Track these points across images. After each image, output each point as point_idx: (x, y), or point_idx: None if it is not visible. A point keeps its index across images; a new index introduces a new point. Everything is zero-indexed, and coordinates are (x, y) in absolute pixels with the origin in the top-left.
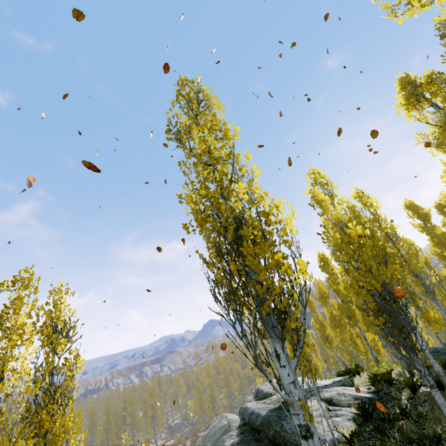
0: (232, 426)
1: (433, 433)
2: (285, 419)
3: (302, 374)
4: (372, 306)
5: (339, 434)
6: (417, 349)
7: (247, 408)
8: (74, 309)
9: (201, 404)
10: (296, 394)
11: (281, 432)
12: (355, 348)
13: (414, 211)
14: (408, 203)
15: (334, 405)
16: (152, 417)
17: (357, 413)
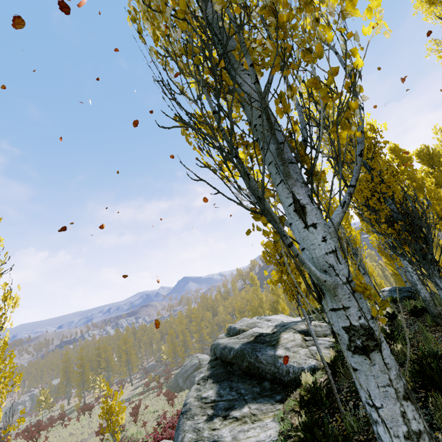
0: (202, 364)
1: (435, 352)
2: (260, 351)
3: (290, 297)
4: (383, 214)
5: (317, 361)
6: (434, 261)
7: (218, 344)
8: (1, 238)
9: (173, 348)
10: (341, 271)
11: (256, 363)
12: None
13: (398, 155)
14: (392, 147)
15: (310, 335)
16: (127, 361)
17: (335, 341)
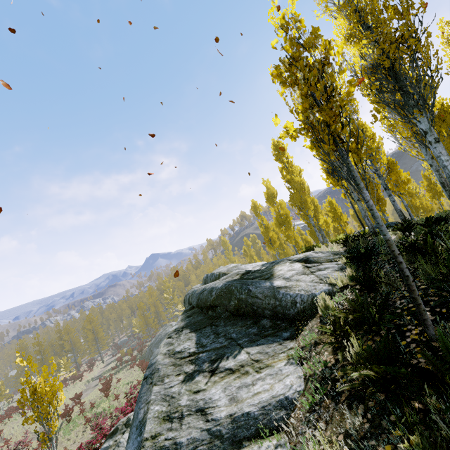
0: None
1: None
2: (252, 285)
3: (329, 146)
4: None
5: (330, 285)
6: None
7: (194, 291)
8: None
9: (145, 320)
10: None
11: (249, 299)
12: (295, 245)
13: None
14: None
15: (311, 263)
16: (95, 340)
17: (347, 262)
